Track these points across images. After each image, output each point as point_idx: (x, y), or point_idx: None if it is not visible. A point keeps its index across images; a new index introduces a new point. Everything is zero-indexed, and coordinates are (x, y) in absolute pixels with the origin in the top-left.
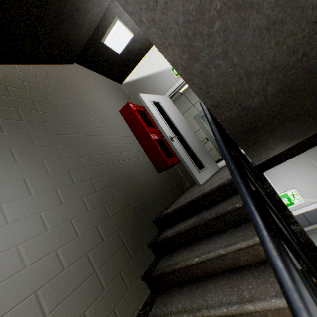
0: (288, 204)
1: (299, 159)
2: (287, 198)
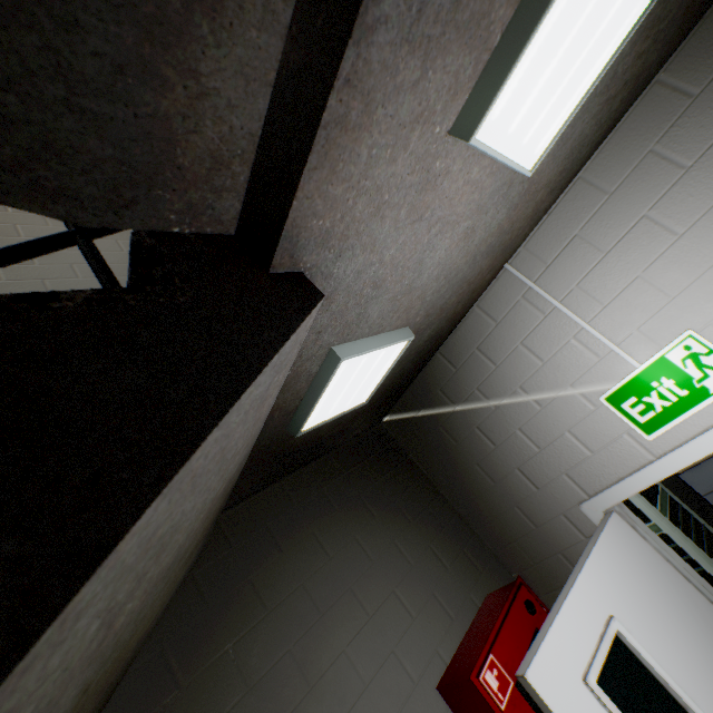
0: (684, 402)
1: (677, 201)
2: (674, 376)
